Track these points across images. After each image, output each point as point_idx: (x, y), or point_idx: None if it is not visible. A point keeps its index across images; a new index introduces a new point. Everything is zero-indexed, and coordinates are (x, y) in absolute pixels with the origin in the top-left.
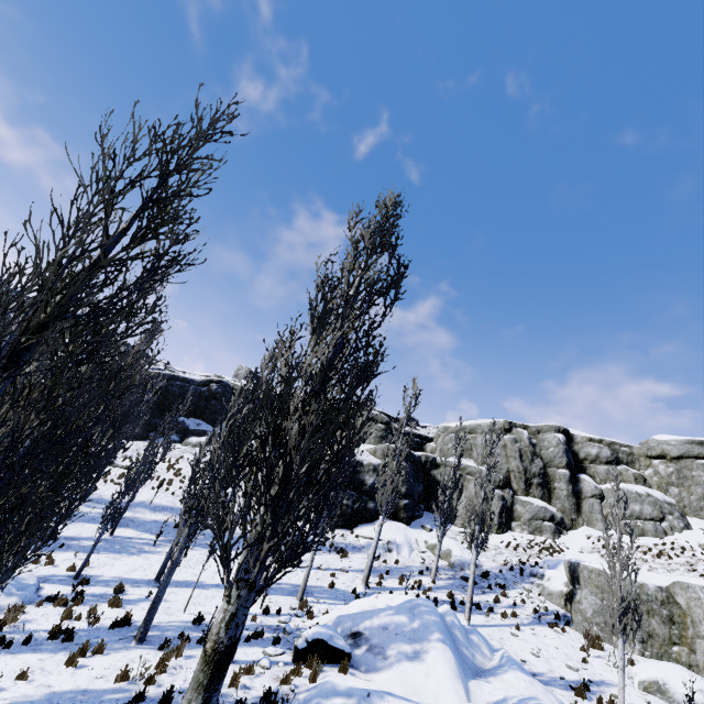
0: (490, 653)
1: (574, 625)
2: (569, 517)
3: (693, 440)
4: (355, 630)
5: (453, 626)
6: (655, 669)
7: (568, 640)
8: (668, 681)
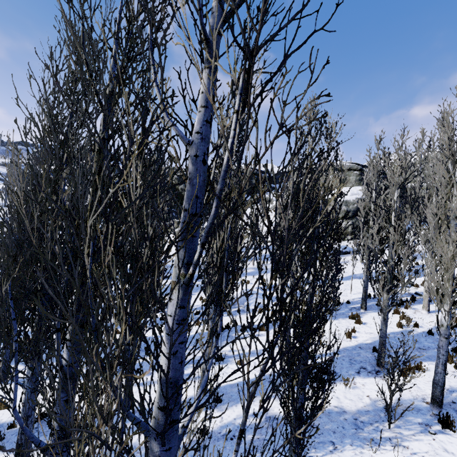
0: None
1: None
2: None
3: None
4: None
5: None
6: None
7: None
8: None
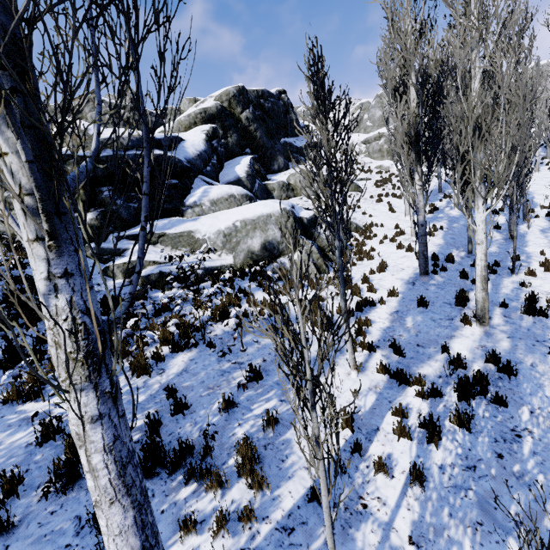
0: None
1: None
2: None
3: None
4: None
5: None
6: None
7: None
8: None
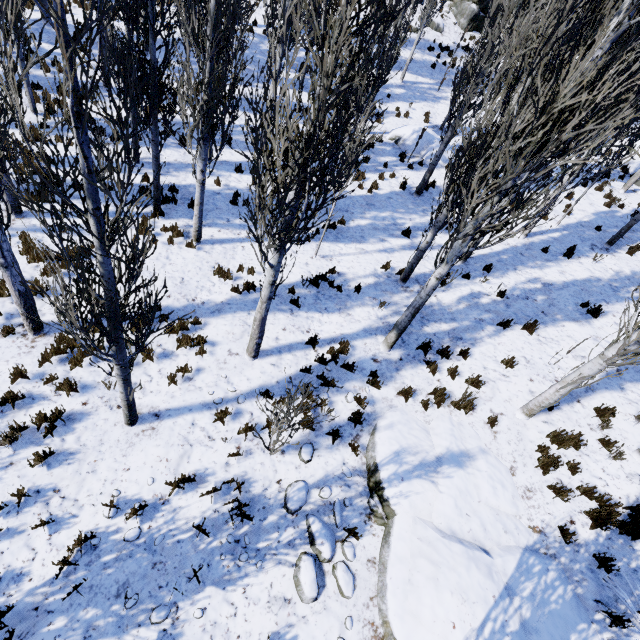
0: None
1: None
2: None
3: None
4: None
5: None
6: None
7: None
8: None
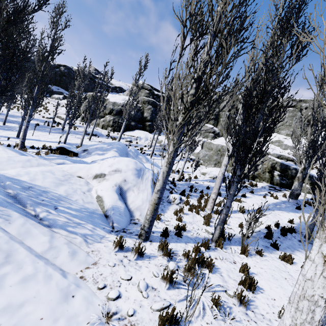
0: (146, 161)
1: (195, 161)
2: (222, 132)
3: (292, 99)
4: (86, 149)
5: (130, 151)
6: (210, 169)
7: (188, 164)
8: (211, 172)
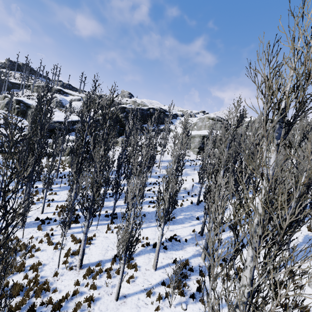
0: None
1: None
2: None
3: None
4: None
5: None
6: None
7: None
8: None
